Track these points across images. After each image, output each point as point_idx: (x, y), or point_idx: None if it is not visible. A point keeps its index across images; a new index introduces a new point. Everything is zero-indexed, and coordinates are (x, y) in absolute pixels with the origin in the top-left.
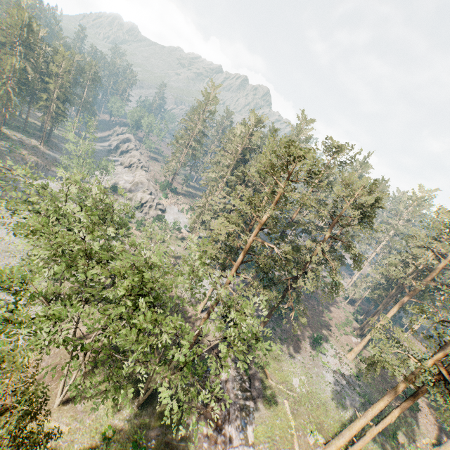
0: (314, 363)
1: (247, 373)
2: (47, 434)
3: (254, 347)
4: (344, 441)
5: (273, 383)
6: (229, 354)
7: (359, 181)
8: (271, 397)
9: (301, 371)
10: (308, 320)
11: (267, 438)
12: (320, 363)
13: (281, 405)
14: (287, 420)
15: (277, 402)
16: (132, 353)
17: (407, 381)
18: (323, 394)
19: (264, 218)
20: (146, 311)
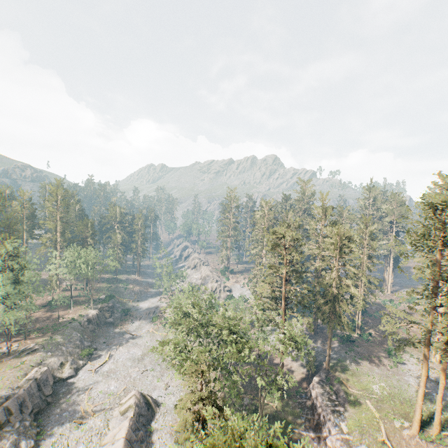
0: (394, 373)
1: (331, 388)
2: (218, 407)
3: (332, 371)
4: (419, 415)
5: (354, 391)
6: (313, 379)
7: (335, 226)
8: (354, 400)
9: (380, 379)
10: (382, 340)
11: (357, 426)
12: (400, 372)
13: (364, 404)
14: (372, 413)
15: (360, 403)
16: (245, 394)
17: (425, 345)
18: (406, 394)
19: (285, 273)
20: (239, 339)
